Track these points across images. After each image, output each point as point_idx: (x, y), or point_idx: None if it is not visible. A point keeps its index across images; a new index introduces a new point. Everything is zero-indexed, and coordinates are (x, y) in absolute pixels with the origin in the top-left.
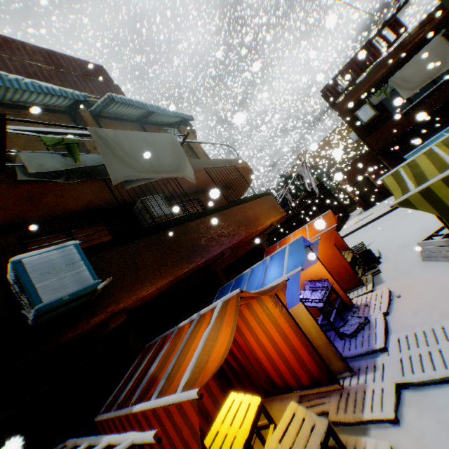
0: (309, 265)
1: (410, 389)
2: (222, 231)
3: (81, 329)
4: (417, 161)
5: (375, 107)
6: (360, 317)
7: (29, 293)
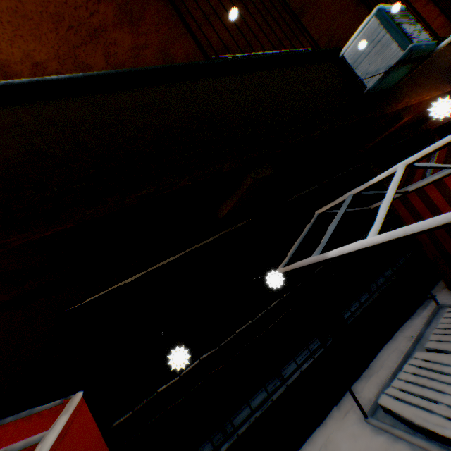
0: None
1: None
2: None
3: (392, 108)
4: None
5: None
6: None
7: (398, 36)
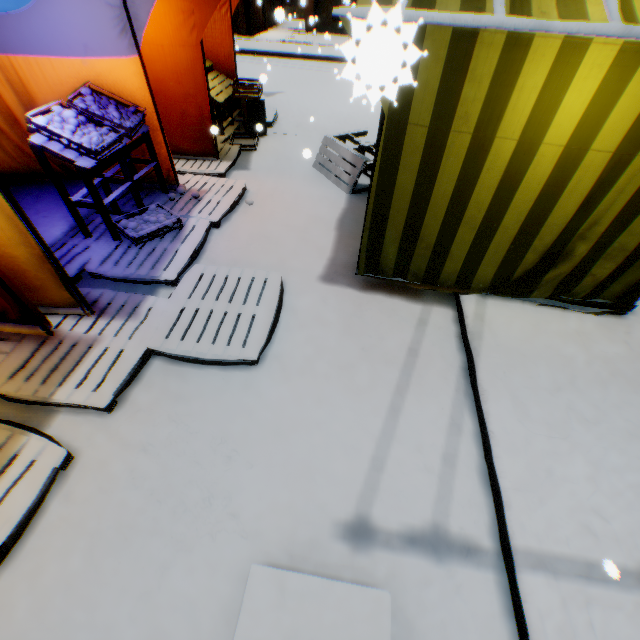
0: (109, 52)
1: (167, 358)
2: None
3: None
4: None
5: None
6: (172, 215)
7: None
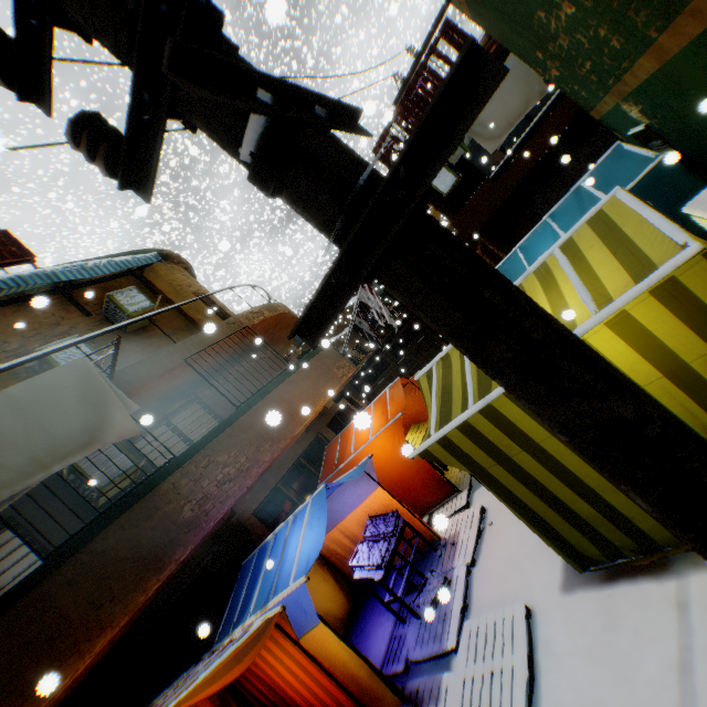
0: (369, 493)
1: None
2: (226, 473)
3: None
4: (452, 356)
5: (457, 167)
6: (441, 574)
7: None
